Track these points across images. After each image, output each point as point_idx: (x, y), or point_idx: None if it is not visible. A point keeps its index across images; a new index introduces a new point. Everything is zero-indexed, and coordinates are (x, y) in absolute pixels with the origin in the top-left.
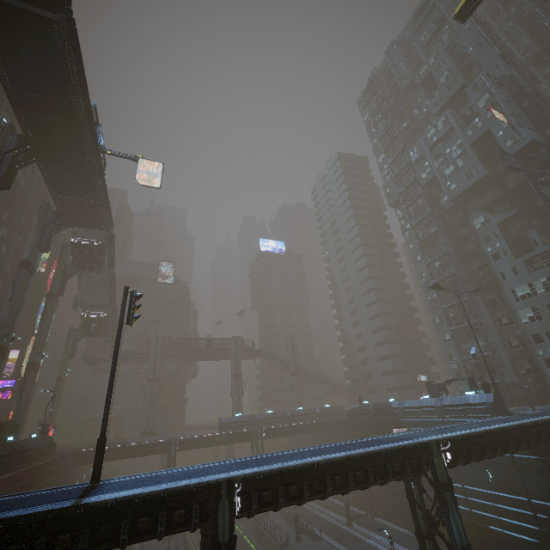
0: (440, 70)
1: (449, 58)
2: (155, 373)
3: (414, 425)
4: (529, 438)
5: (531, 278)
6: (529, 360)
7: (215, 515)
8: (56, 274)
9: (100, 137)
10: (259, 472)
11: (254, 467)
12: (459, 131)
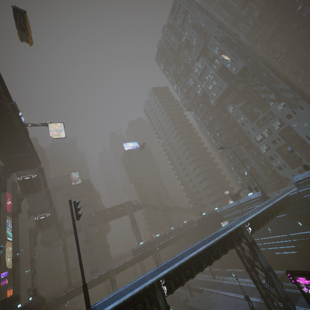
0: (192, 38)
1: (194, 31)
2: (88, 237)
3: (230, 218)
4: (280, 208)
5: (261, 130)
6: (271, 169)
7: (156, 299)
8: (13, 201)
9: (22, 117)
10: (171, 270)
11: (167, 269)
12: (209, 67)
